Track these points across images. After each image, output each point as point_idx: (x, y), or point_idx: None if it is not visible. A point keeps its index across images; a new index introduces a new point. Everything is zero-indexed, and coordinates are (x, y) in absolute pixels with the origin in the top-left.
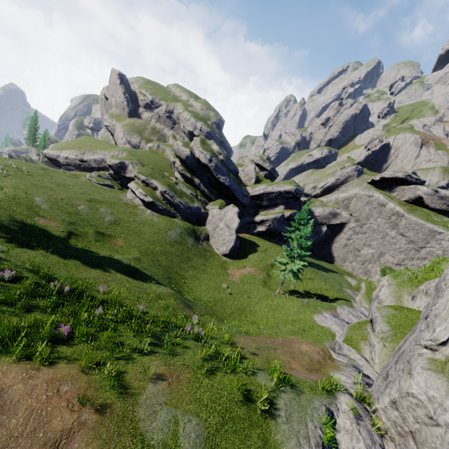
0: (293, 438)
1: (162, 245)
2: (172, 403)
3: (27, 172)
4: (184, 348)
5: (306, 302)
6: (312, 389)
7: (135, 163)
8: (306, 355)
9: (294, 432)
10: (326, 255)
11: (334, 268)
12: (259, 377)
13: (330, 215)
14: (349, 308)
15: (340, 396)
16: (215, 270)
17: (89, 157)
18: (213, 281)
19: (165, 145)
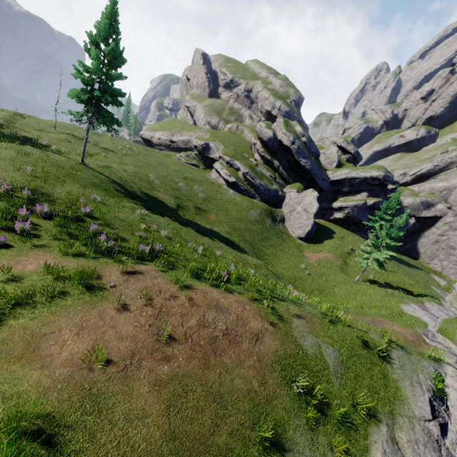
0: (407, 380)
1: (245, 223)
2: (313, 333)
3: (136, 152)
4: (299, 304)
5: (389, 292)
6: (419, 354)
7: (218, 144)
8: (399, 334)
9: (407, 377)
10: (409, 250)
11: (418, 264)
12: (371, 334)
13: (421, 207)
14: (438, 305)
15: (445, 365)
16: (292, 251)
17: (178, 138)
18: (291, 261)
19: (244, 126)
